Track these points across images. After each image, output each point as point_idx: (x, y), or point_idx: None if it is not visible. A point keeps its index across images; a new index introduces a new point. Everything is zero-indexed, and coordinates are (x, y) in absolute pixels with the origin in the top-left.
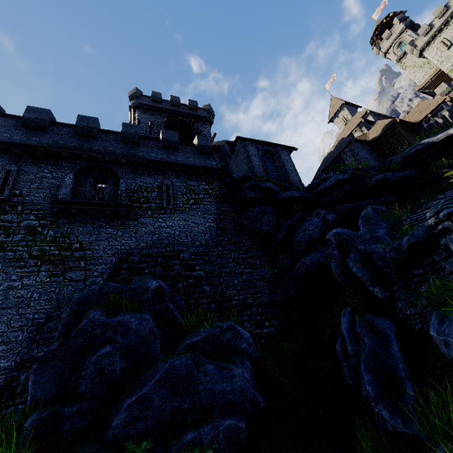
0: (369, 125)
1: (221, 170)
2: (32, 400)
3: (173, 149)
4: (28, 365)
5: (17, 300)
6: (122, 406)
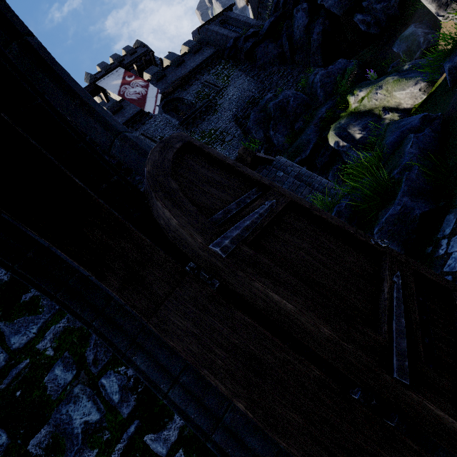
0: None
1: (216, 51)
2: (285, 137)
3: (182, 63)
4: None
5: None
6: (318, 94)
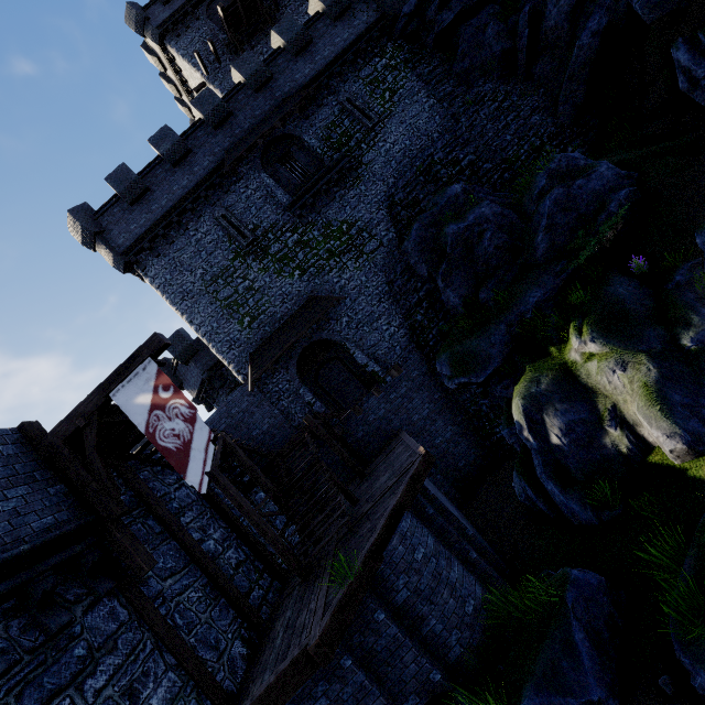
0: None
1: (380, 18)
2: (460, 299)
3: (308, 46)
4: (413, 312)
5: (356, 290)
6: (537, 244)
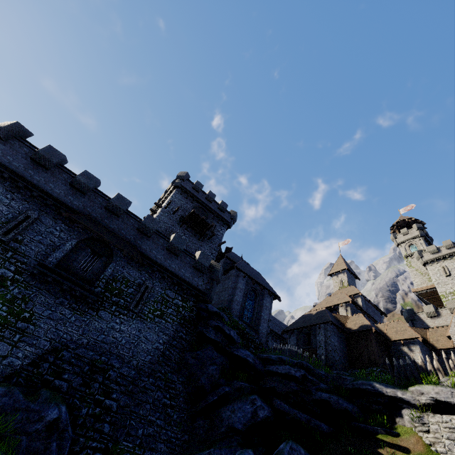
0: (355, 308)
1: (203, 292)
2: None
3: (174, 254)
4: None
5: None
6: None
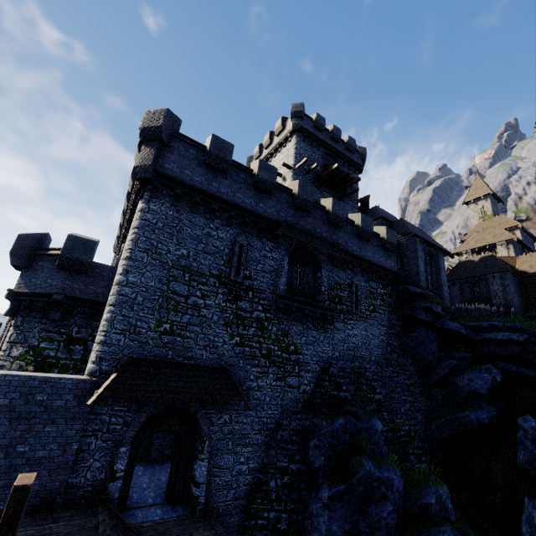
0: (516, 244)
1: (397, 274)
2: (327, 530)
3: (365, 240)
4: (273, 472)
5: (255, 402)
6: None
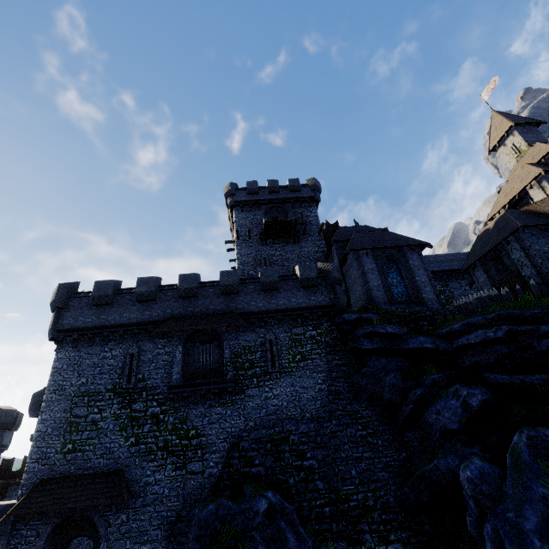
0: None
1: (330, 306)
2: None
3: (274, 290)
4: None
5: (153, 496)
6: None
